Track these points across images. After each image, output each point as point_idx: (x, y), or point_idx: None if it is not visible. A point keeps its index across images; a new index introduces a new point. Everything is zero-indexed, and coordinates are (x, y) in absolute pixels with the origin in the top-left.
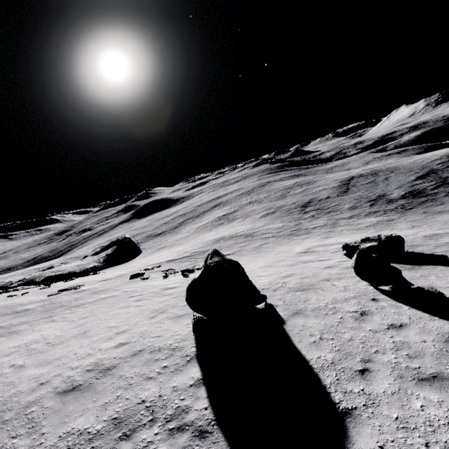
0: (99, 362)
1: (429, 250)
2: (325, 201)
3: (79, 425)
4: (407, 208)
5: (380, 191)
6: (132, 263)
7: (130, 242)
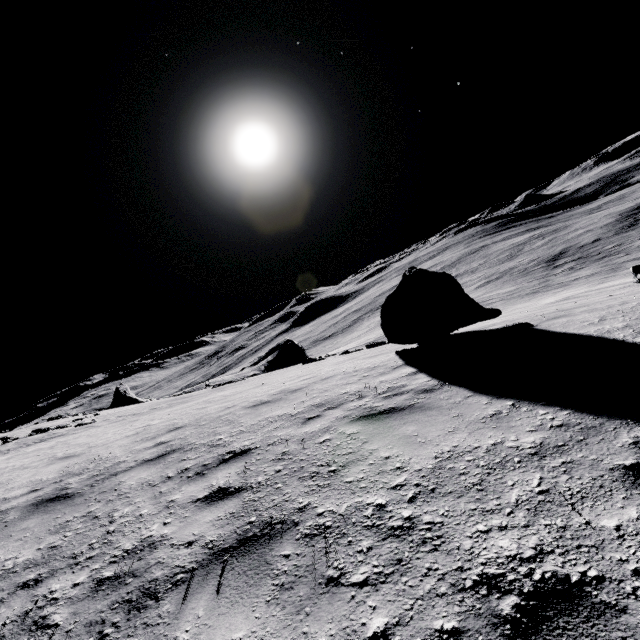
0: (286, 389)
1: None
2: (591, 246)
3: (277, 413)
4: None
5: None
6: None
7: (293, 345)
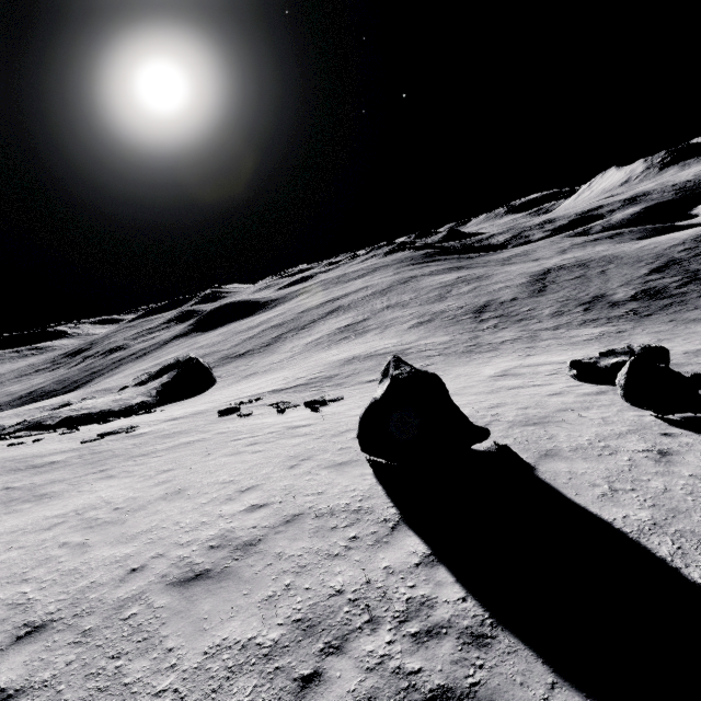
0: (228, 534)
1: None
2: (510, 304)
3: (235, 633)
4: (644, 314)
5: (596, 289)
6: (208, 396)
7: (198, 365)
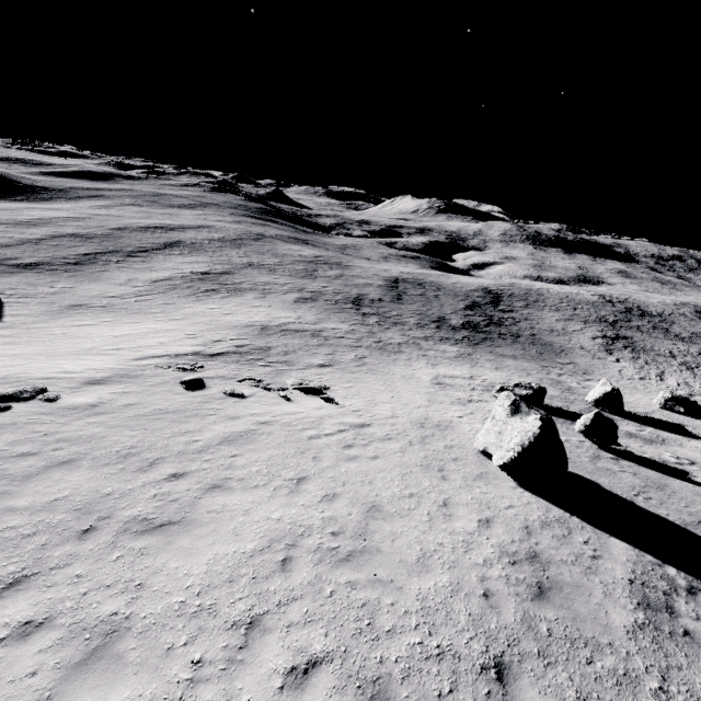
0: (505, 550)
1: (552, 403)
2: (381, 305)
3: (624, 621)
4: (474, 342)
5: (438, 311)
6: (52, 335)
7: None
